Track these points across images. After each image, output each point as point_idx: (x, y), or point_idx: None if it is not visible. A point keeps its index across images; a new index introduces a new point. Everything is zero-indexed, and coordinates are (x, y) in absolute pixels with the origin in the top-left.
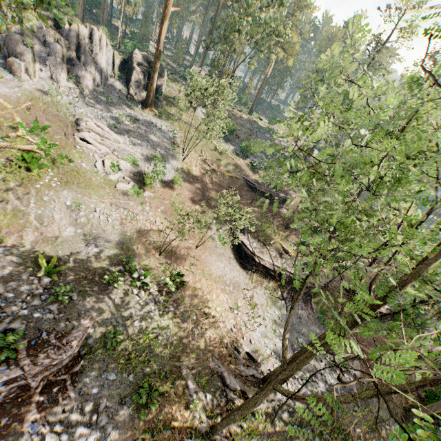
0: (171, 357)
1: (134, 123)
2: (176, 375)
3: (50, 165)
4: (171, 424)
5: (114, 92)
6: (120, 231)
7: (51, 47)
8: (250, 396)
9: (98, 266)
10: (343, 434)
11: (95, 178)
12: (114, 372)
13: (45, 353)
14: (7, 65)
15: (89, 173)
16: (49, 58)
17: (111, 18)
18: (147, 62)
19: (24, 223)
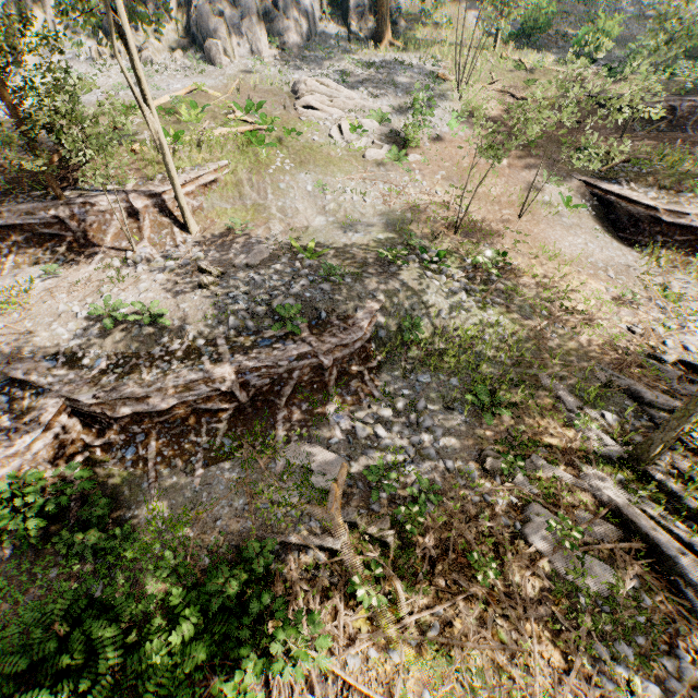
0: (515, 362)
1: (368, 70)
2: (532, 385)
3: (277, 146)
4: (542, 442)
5: (329, 41)
6: (386, 212)
7: (242, 5)
8: None
9: (368, 250)
10: None
11: (334, 151)
12: (425, 374)
13: (330, 333)
14: (205, 55)
15: (325, 148)
16: (244, 24)
17: None
18: None
19: (267, 217)
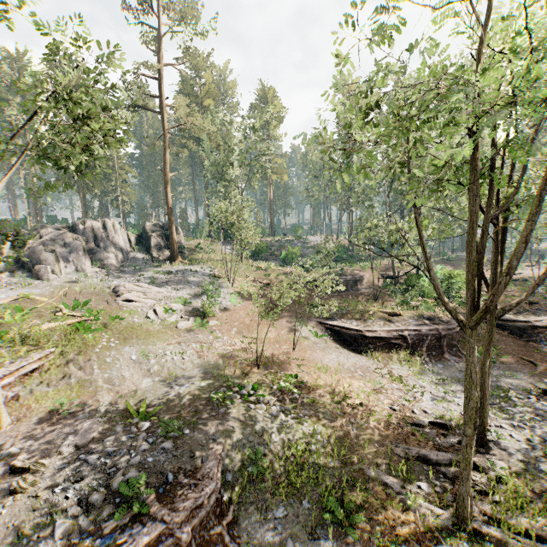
0: (342, 463)
1: (168, 275)
2: (363, 480)
3: (103, 330)
4: (399, 537)
5: (138, 262)
6: (202, 363)
7: (71, 245)
8: (475, 460)
9: (196, 398)
10: None
11: (152, 327)
12: (279, 507)
13: (182, 495)
14: (33, 274)
15: (144, 325)
16: (72, 255)
17: None
18: (160, 228)
19: (94, 389)
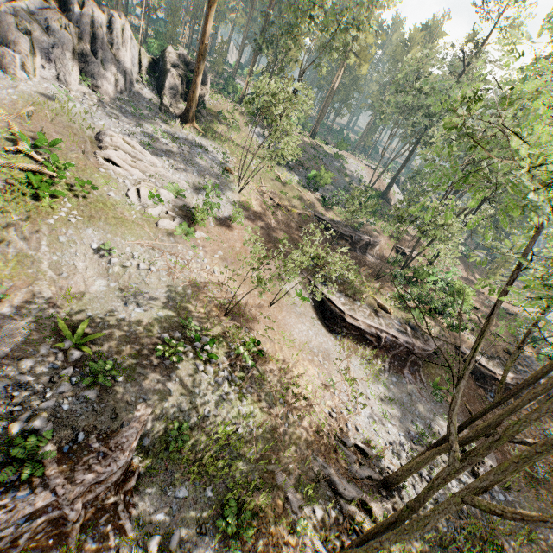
0: (259, 458)
1: (172, 142)
2: (270, 484)
3: (66, 193)
4: None
5: (142, 102)
6: (169, 285)
7: (56, 35)
8: (373, 507)
9: (146, 332)
10: (498, 551)
11: (128, 212)
12: (183, 486)
13: (86, 464)
14: None
15: (120, 206)
16: (55, 52)
17: (126, 13)
18: (185, 64)
19: (34, 274)
